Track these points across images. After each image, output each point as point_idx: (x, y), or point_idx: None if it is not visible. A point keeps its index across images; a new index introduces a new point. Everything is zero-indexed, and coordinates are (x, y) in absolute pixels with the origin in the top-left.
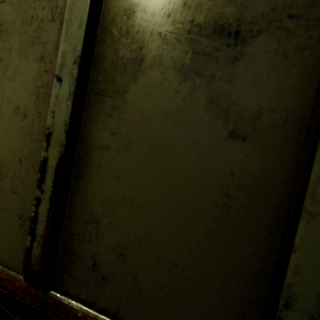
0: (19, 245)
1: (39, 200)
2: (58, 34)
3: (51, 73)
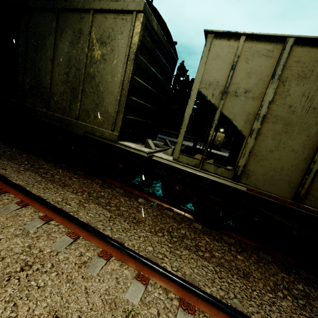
0: (286, 190)
1: (307, 179)
2: (317, 130)
3: (311, 141)
